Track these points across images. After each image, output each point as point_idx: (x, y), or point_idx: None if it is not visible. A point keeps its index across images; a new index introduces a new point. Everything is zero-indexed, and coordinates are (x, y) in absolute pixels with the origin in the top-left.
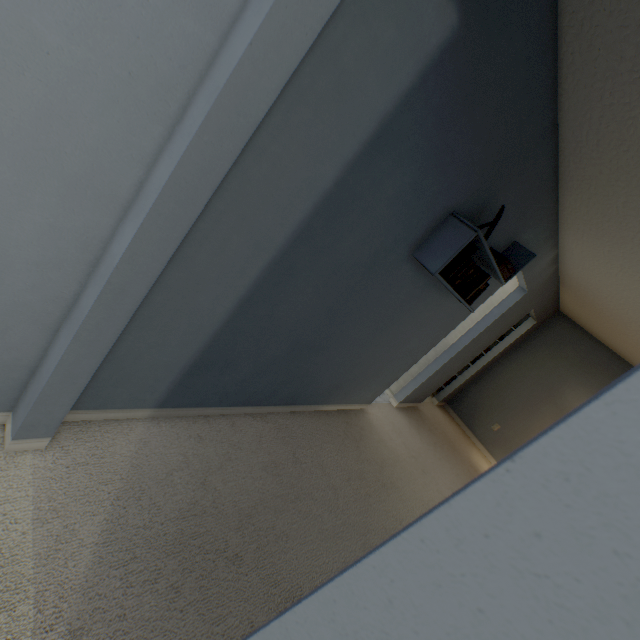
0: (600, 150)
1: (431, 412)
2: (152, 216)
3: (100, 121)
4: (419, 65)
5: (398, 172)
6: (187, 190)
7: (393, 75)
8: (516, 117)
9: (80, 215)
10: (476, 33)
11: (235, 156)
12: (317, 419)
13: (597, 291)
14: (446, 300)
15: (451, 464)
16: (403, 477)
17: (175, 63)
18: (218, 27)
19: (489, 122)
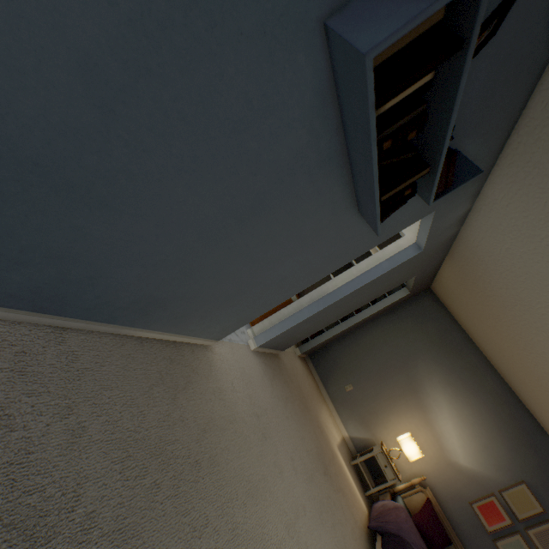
0: None
1: (291, 362)
2: None
3: None
4: None
5: None
6: None
7: None
8: None
9: None
10: None
11: None
12: (114, 347)
13: (495, 264)
14: (347, 211)
15: (299, 425)
16: (233, 446)
17: None
18: None
19: None
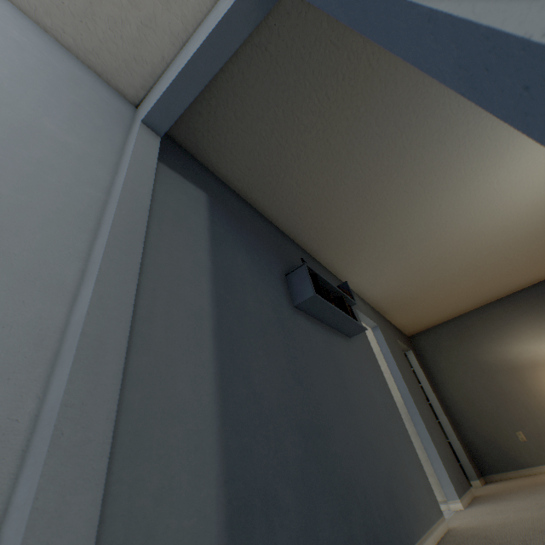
0: (304, 219)
1: (488, 489)
2: (106, 262)
3: (41, 233)
4: (205, 208)
5: (238, 254)
6: (125, 243)
7: (197, 211)
8: (263, 227)
9: (30, 306)
10: (216, 198)
11: (145, 223)
12: None
13: (393, 289)
14: (348, 342)
15: None
16: None
17: (85, 204)
18: (103, 192)
19: (254, 230)
